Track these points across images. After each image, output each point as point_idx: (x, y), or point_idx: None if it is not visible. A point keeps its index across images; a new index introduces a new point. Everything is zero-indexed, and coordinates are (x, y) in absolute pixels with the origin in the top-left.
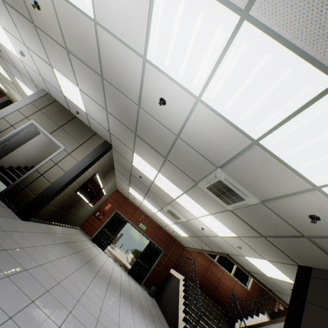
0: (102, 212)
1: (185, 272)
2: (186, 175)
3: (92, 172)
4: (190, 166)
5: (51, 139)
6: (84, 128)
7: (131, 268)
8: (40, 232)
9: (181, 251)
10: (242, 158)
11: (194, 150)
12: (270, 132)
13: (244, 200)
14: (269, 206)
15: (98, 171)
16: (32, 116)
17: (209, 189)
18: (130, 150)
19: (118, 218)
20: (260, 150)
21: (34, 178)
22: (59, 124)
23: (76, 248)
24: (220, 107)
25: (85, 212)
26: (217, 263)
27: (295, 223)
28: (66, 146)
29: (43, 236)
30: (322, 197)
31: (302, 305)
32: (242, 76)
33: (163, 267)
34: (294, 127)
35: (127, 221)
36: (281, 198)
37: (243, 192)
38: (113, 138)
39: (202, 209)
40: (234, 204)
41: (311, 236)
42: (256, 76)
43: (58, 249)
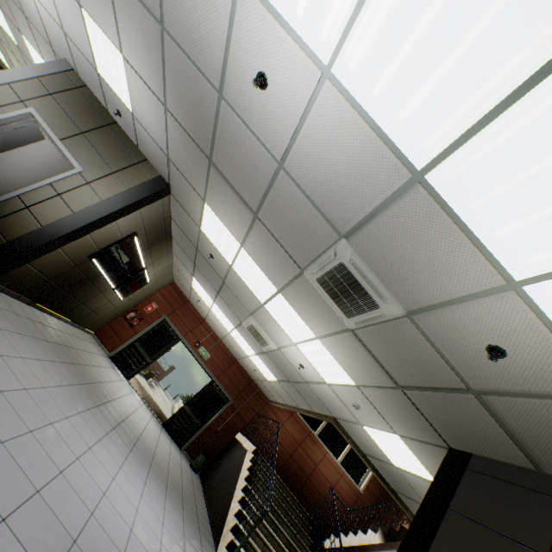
0: (139, 315)
1: (261, 442)
2: (287, 252)
3: (126, 230)
4: (295, 234)
5: (60, 151)
6: (126, 146)
7: (171, 419)
8: (2, 308)
9: (261, 406)
10: (388, 215)
11: (306, 197)
12: (450, 154)
13: (377, 307)
14: (419, 324)
15: (139, 231)
16: (33, 101)
17: (321, 284)
18: (200, 199)
19: (166, 330)
20: (424, 196)
21: (11, 210)
22: (82, 128)
23: (70, 357)
24: (363, 92)
25: (108, 306)
26: (318, 438)
27: (460, 361)
28: (86, 168)
29: (6, 315)
30: (520, 306)
31: (441, 514)
32: (417, 6)
33: (226, 427)
34: (499, 139)
35: (181, 338)
36: (443, 307)
37: (378, 291)
38: (172, 171)
39: (305, 326)
40: (359, 316)
41: (483, 390)
42: (445, 5)
43: (30, 345)
